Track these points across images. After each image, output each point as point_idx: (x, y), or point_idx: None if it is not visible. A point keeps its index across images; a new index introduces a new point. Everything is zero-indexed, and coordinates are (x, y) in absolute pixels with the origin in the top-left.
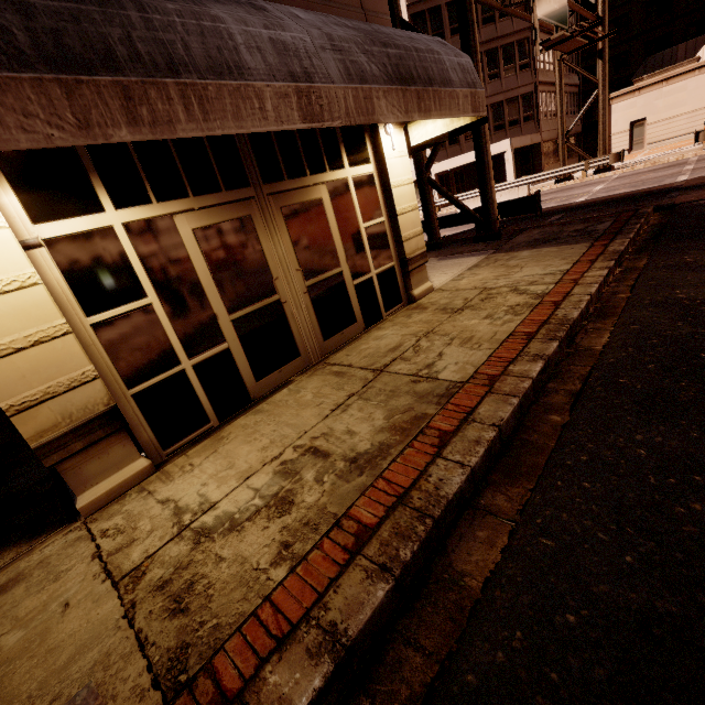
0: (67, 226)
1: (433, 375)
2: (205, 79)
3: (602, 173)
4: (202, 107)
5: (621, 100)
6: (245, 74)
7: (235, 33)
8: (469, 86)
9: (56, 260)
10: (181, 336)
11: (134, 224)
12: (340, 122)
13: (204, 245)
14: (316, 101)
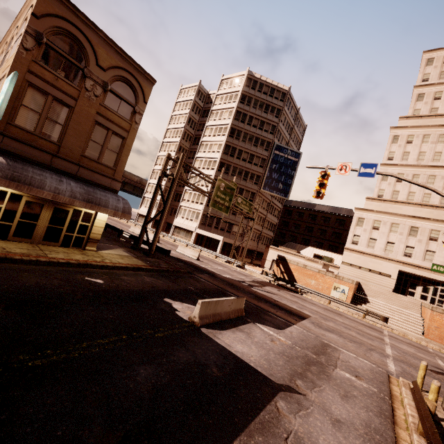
0: None
1: (48, 254)
2: (34, 188)
3: (238, 267)
4: (30, 190)
5: (272, 249)
6: (43, 189)
7: (48, 184)
8: (115, 210)
9: None
10: (3, 216)
11: (14, 193)
12: (62, 202)
13: (26, 203)
14: (58, 197)
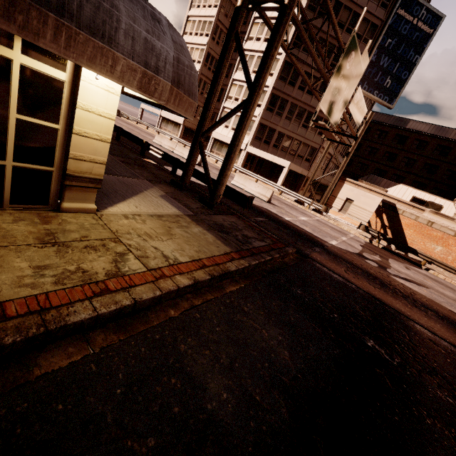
0: None
1: None
2: None
3: (316, 212)
4: None
5: (349, 184)
6: None
7: None
8: (147, 66)
9: None
10: None
11: None
12: None
13: None
14: None
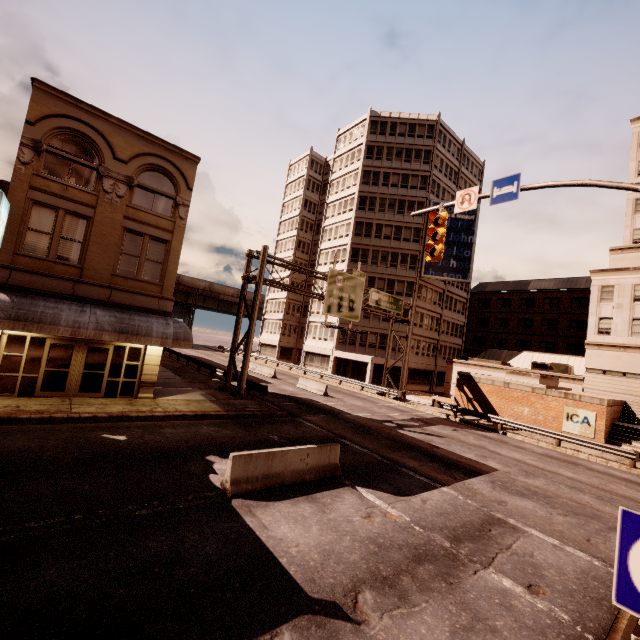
0: (17, 332)
1: (74, 409)
2: (46, 325)
3: (395, 400)
4: (41, 329)
5: (459, 365)
6: (58, 325)
7: (64, 318)
8: (163, 338)
9: (8, 338)
10: (25, 367)
11: (35, 337)
12: (85, 338)
13: (52, 347)
14: (78, 333)
